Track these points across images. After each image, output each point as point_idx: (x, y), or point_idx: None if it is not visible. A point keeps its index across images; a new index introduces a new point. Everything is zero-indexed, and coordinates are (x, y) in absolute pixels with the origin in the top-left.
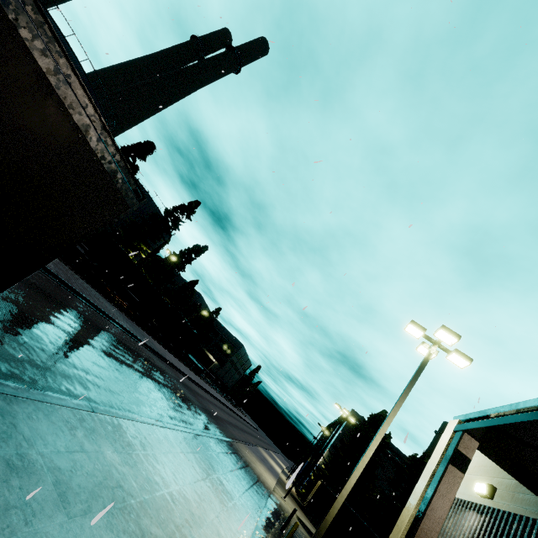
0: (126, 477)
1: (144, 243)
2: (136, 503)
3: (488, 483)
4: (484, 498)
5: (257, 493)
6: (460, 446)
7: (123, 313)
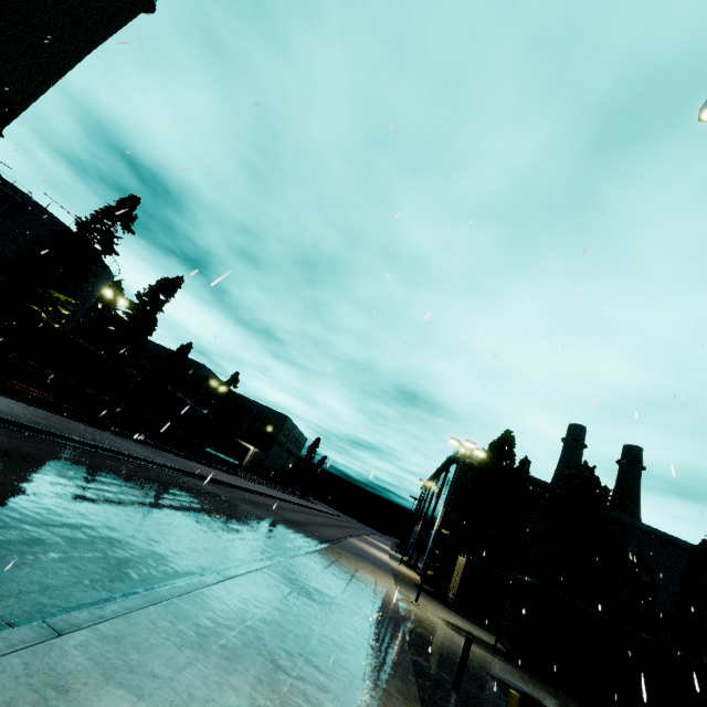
0: None
1: (58, 289)
2: None
3: None
4: None
5: (386, 636)
6: None
7: (43, 409)
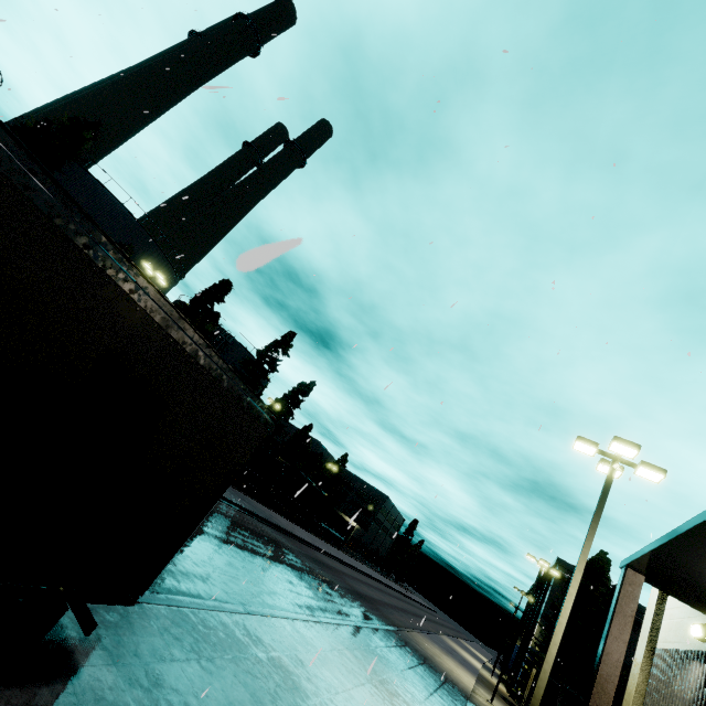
0: (299, 679)
1: None
2: (316, 704)
3: (704, 623)
4: (704, 642)
5: (450, 695)
6: (625, 583)
7: (236, 489)
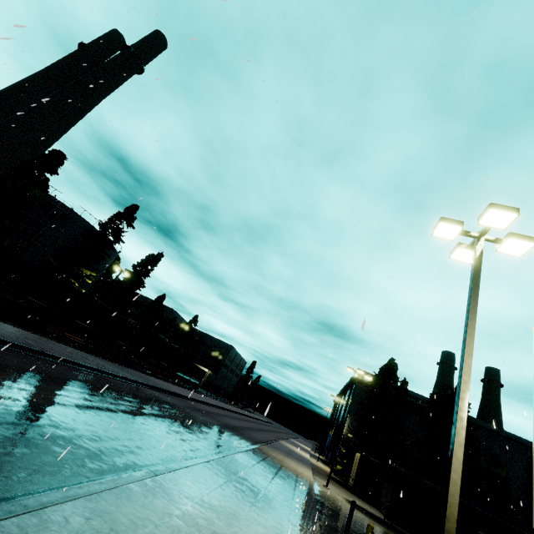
0: None
1: (86, 267)
2: None
3: None
4: None
5: (303, 500)
6: None
7: (81, 350)
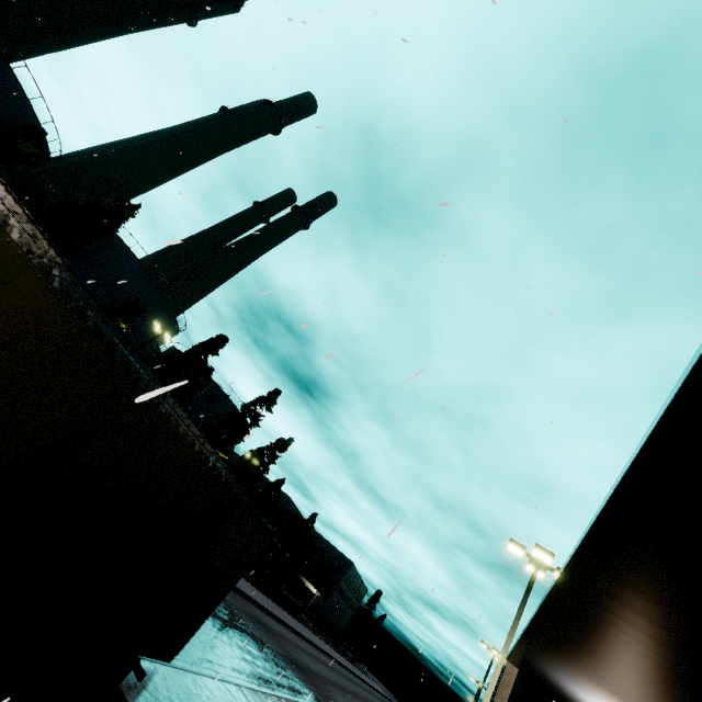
0: None
1: (220, 448)
2: None
3: None
4: None
5: None
6: (505, 673)
7: None
